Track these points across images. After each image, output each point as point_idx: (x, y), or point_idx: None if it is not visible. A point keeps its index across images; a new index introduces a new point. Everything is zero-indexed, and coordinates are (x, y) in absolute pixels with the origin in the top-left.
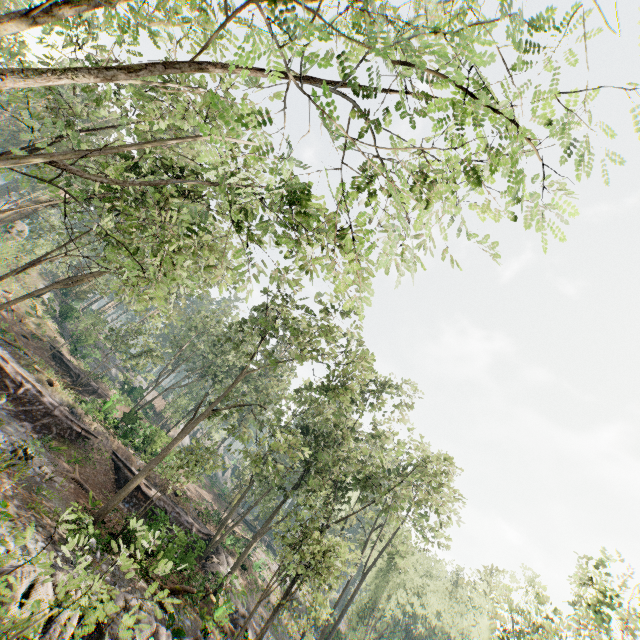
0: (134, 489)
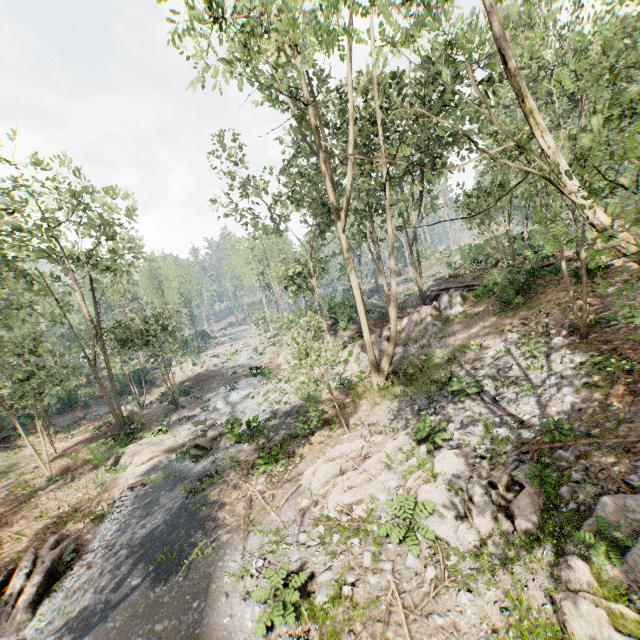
0: None
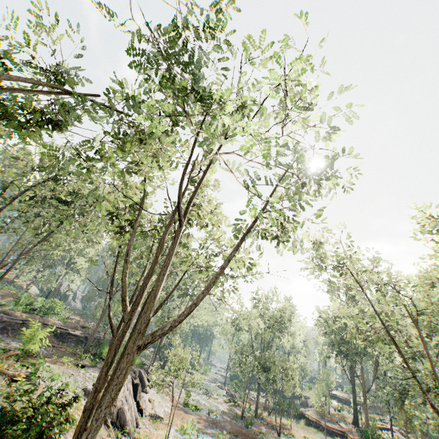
0: (67, 335)
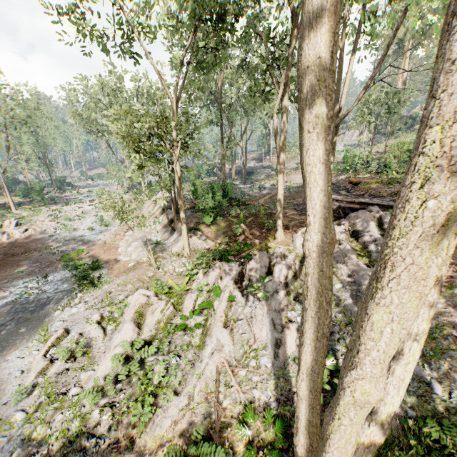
0: None
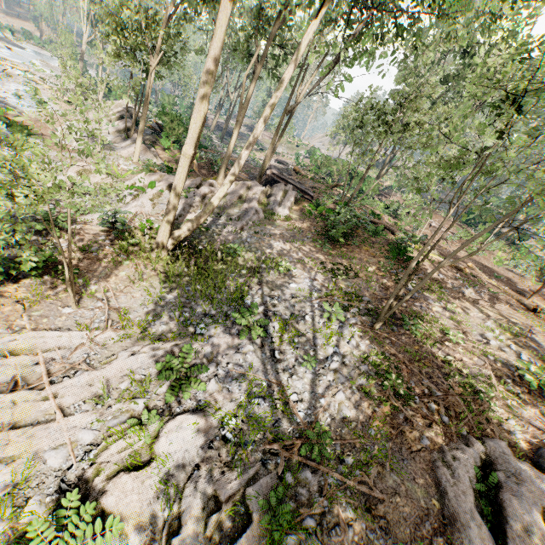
0: None
